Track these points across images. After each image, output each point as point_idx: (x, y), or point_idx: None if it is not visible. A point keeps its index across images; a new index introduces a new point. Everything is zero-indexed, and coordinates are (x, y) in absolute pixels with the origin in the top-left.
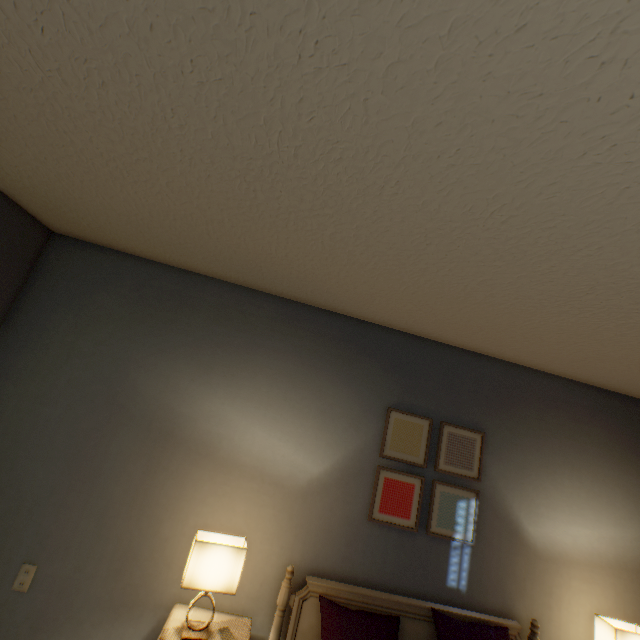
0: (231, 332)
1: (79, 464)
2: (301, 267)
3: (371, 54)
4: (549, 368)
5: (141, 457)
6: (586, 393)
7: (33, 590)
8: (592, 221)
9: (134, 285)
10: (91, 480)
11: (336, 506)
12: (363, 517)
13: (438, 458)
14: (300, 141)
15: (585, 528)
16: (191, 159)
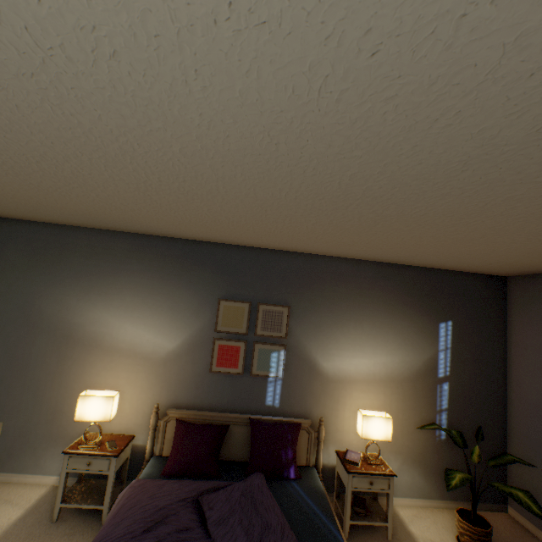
0: (100, 264)
1: (15, 362)
2: (114, 215)
3: None
4: (335, 254)
5: (54, 353)
6: (370, 267)
7: (4, 435)
8: (195, 176)
9: (26, 241)
10: (25, 371)
11: (187, 366)
12: (206, 371)
13: (256, 327)
14: (7, 156)
15: (365, 359)
16: None
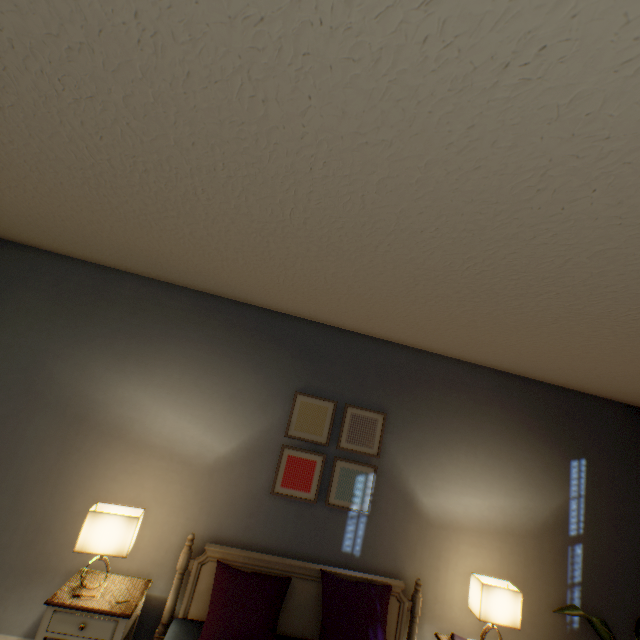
0: (146, 324)
1: None
2: (191, 262)
3: (104, 90)
4: (450, 353)
5: (56, 440)
6: (488, 376)
7: None
8: (364, 222)
9: (53, 281)
10: (8, 461)
11: (241, 481)
12: (266, 491)
13: (340, 437)
14: (107, 155)
15: (477, 498)
16: (38, 169)
